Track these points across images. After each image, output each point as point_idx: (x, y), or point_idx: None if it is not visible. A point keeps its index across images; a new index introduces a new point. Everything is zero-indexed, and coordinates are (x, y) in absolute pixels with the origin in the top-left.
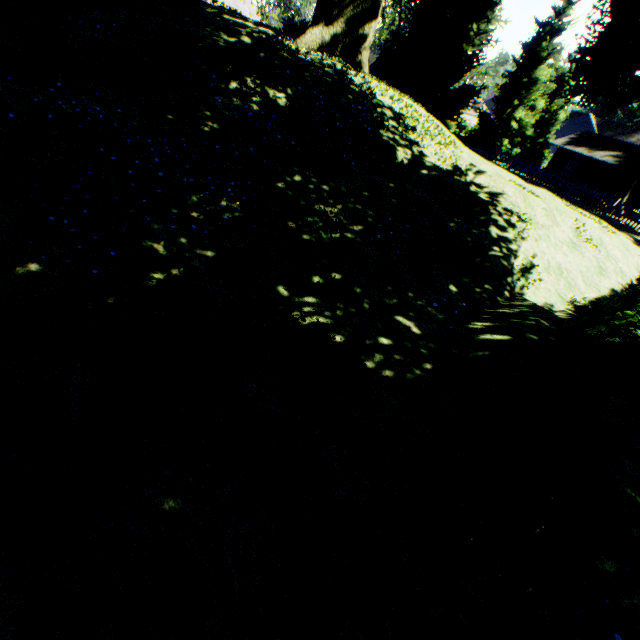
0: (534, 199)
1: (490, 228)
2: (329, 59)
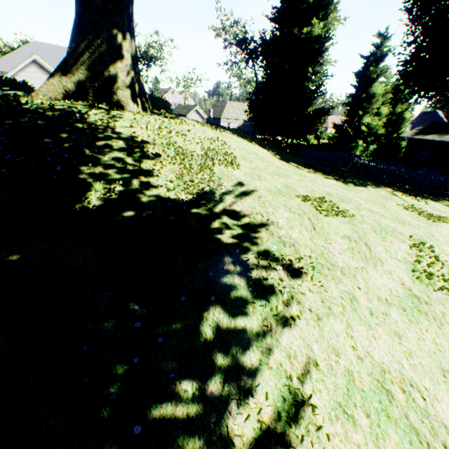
0: (331, 220)
1: (208, 310)
2: (70, 104)
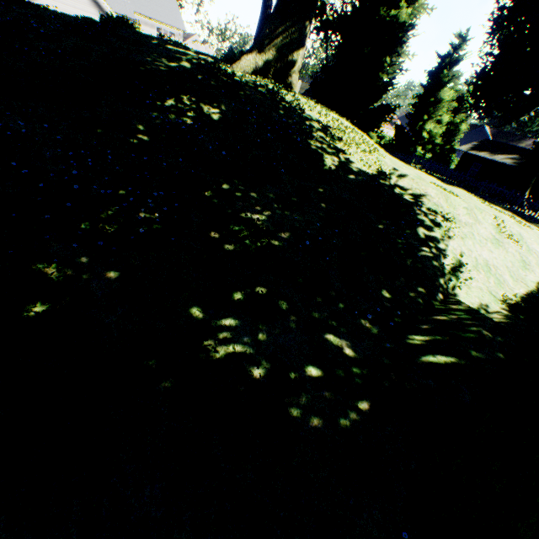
0: (455, 199)
1: (417, 228)
2: (262, 81)
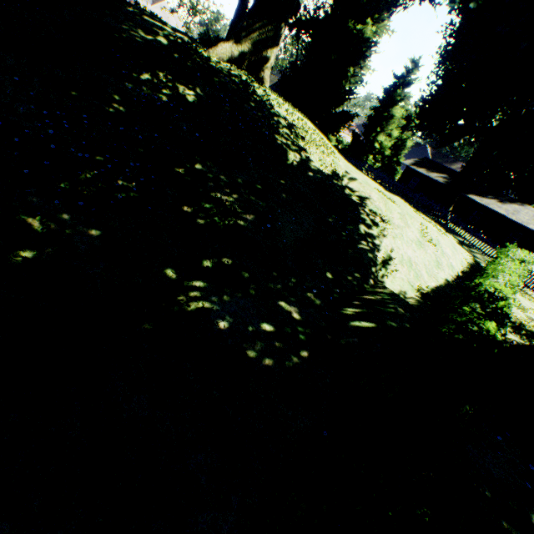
0: (392, 205)
1: (360, 225)
2: (236, 70)
